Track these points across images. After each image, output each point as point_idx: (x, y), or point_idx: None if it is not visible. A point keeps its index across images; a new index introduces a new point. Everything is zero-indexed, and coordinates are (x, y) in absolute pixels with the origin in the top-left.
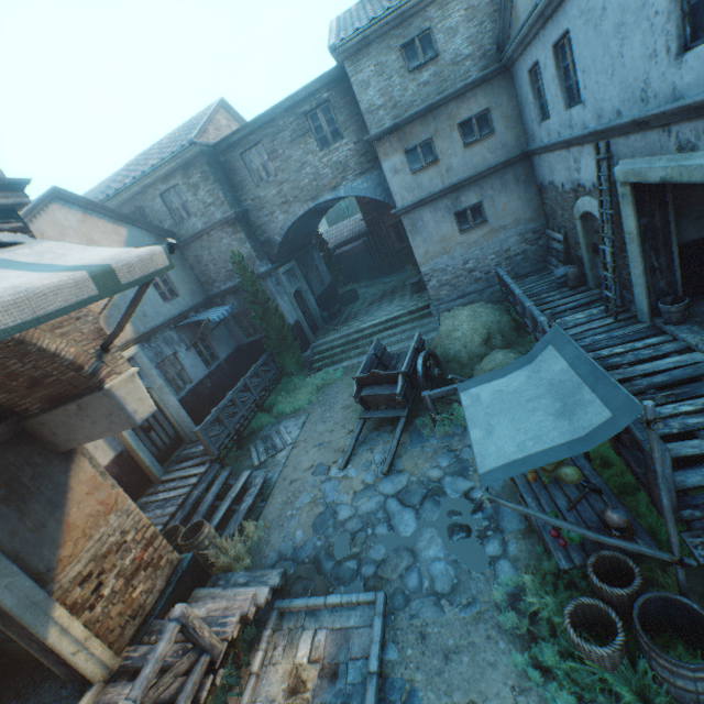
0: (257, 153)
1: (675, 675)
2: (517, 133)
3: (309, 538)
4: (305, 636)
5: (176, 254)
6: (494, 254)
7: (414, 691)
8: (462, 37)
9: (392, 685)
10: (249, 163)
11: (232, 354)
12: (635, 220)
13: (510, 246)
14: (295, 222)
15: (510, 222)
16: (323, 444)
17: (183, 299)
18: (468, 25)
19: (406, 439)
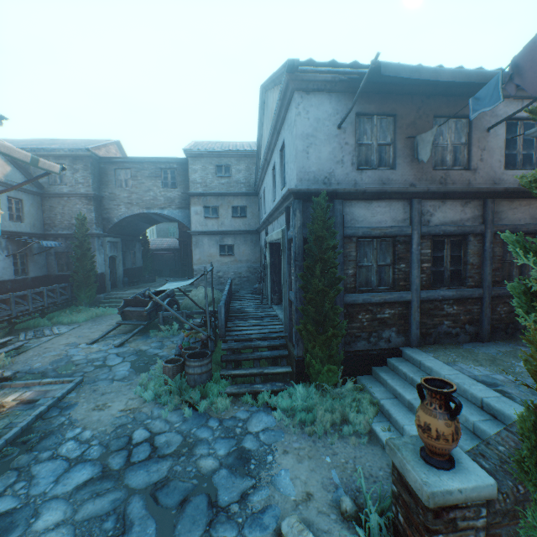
0: (126, 173)
1: (190, 367)
2: (256, 221)
3: (45, 365)
4: (16, 393)
5: (37, 199)
6: (234, 272)
7: (77, 403)
8: (243, 175)
9: (65, 402)
10: (118, 175)
11: (40, 277)
12: (269, 258)
13: (242, 271)
14: (131, 216)
15: (245, 260)
16: (83, 336)
17: (25, 225)
18: (246, 172)
19: (140, 337)
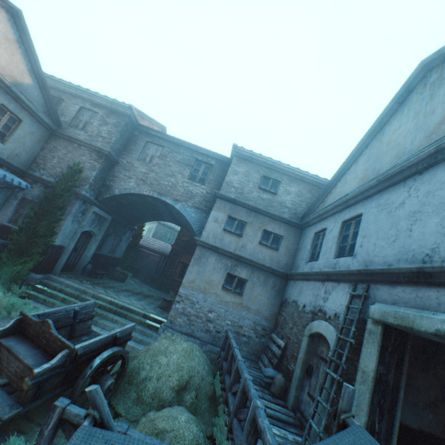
0: (157, 149)
1: None
2: (288, 261)
3: None
4: None
5: (44, 132)
6: (231, 321)
7: None
8: (290, 198)
9: None
10: (147, 148)
11: None
12: (376, 361)
13: (244, 325)
14: (137, 194)
15: (255, 309)
16: None
17: (2, 147)
18: (296, 196)
19: None
